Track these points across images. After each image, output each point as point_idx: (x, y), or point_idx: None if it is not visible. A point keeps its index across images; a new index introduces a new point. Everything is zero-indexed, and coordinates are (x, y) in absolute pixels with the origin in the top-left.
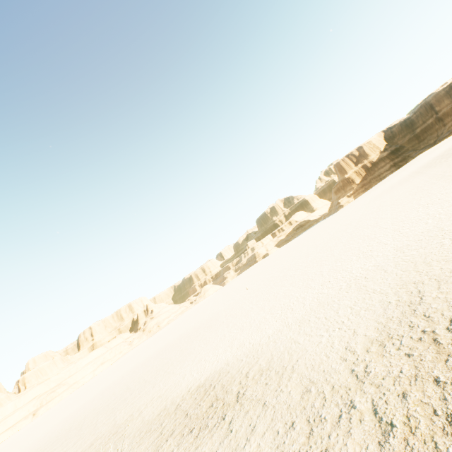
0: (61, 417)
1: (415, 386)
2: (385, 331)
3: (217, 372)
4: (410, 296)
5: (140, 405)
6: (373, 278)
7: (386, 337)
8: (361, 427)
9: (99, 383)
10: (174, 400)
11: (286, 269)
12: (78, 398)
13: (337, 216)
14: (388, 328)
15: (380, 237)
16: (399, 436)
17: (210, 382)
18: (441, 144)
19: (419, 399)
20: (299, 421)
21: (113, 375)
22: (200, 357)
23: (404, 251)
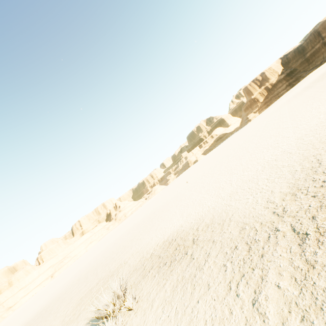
0: (70, 275)
1: (321, 211)
2: (295, 187)
3: (175, 232)
4: (311, 164)
5: (124, 259)
6: (282, 159)
7: (296, 190)
8: (285, 239)
9: (92, 253)
10: (148, 252)
11: (213, 167)
12: (79, 264)
13: (247, 127)
14: (297, 185)
15: (283, 134)
16: (312, 238)
17: (171, 238)
18: (325, 64)
19: (325, 217)
20: (240, 245)
21: (100, 248)
22: (160, 227)
23: (303, 138)
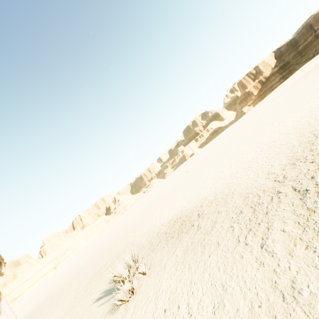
0: (75, 264)
1: None
2: (293, 158)
3: (179, 212)
4: (308, 138)
5: (130, 241)
6: (279, 139)
7: (295, 160)
8: (287, 197)
9: (94, 244)
10: (154, 231)
11: (210, 156)
12: (82, 254)
13: (241, 120)
14: (296, 156)
15: (279, 119)
16: (312, 192)
17: (176, 217)
18: (318, 56)
19: None
20: (245, 209)
21: (102, 238)
22: (163, 211)
23: (299, 120)
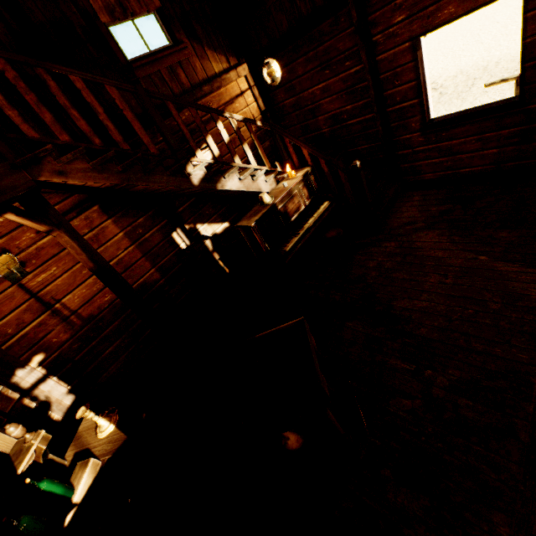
0: None
1: None
2: None
3: None
4: None
5: None
6: None
7: None
8: None
9: None
10: None
11: None
12: None
13: None
14: None
15: None
16: None
17: None
18: None
19: None
20: None
21: None
22: None
23: None
